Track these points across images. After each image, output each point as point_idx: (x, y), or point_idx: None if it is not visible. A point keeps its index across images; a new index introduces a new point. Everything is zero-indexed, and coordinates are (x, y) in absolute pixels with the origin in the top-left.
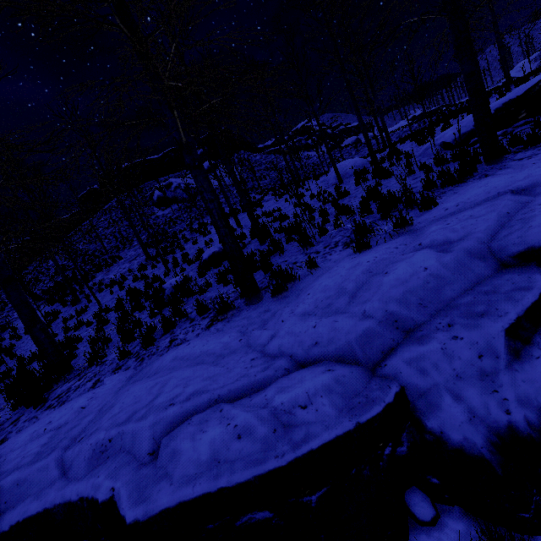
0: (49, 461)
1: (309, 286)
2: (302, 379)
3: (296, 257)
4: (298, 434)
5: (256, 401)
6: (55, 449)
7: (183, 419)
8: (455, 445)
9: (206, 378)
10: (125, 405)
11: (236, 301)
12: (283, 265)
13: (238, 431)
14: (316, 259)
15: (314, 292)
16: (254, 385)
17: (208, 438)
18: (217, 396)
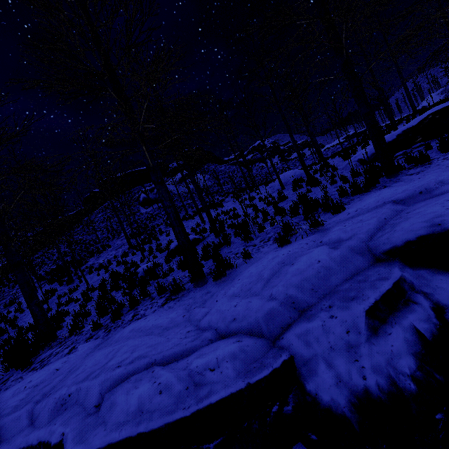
0: (22, 412)
1: (242, 272)
2: (217, 347)
3: (239, 248)
4: (204, 391)
5: (180, 365)
6: (29, 402)
7: (125, 378)
8: (325, 405)
9: (149, 346)
10: (87, 367)
11: (187, 284)
12: (228, 254)
13: (161, 388)
14: (252, 250)
15: (242, 278)
16: (183, 352)
17: (138, 393)
18: (154, 361)
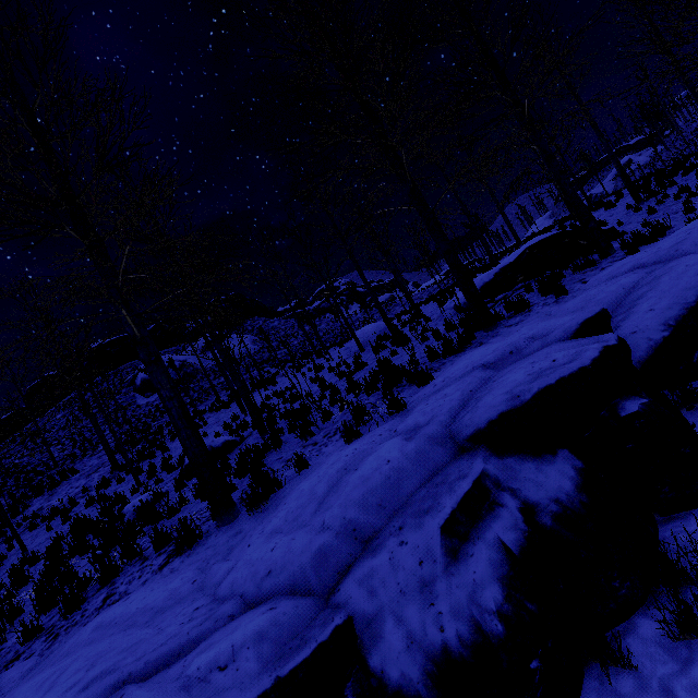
0: None
1: (291, 491)
2: (237, 627)
3: (293, 451)
4: None
5: (171, 672)
6: None
7: None
8: (394, 687)
9: (124, 649)
10: None
11: (207, 522)
12: (276, 463)
13: None
14: (311, 453)
15: (289, 501)
16: (182, 649)
17: None
18: (127, 675)
